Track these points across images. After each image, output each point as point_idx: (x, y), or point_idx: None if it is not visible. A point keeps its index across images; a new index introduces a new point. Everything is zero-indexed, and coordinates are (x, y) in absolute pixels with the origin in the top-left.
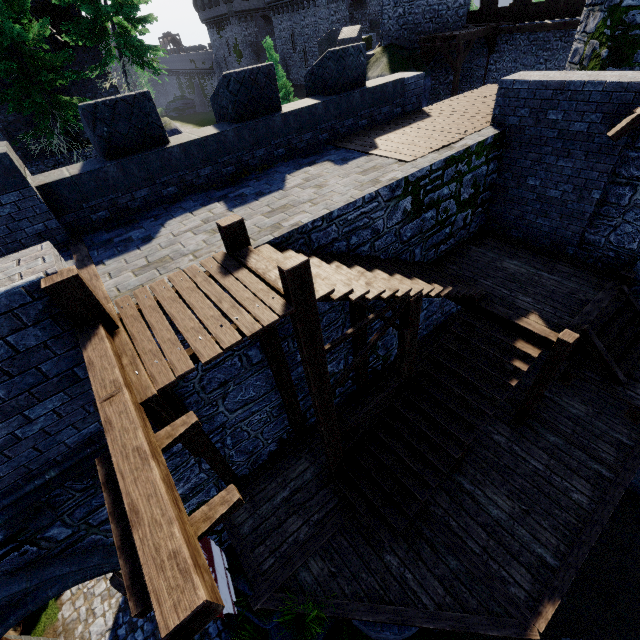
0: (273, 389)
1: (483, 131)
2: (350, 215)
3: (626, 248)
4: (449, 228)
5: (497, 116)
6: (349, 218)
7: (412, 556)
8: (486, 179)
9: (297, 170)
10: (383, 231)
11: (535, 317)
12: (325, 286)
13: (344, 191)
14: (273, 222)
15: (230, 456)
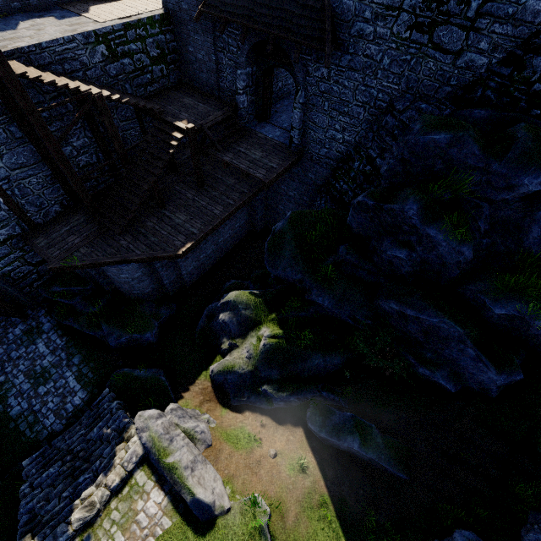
0: (41, 162)
1: (156, 11)
2: (57, 48)
3: (233, 90)
4: (150, 75)
5: (164, 2)
6: (57, 50)
7: (134, 240)
8: (168, 45)
9: (29, 20)
10: (90, 65)
11: (185, 122)
12: (22, 70)
13: (53, 34)
14: (3, 45)
15: (22, 204)
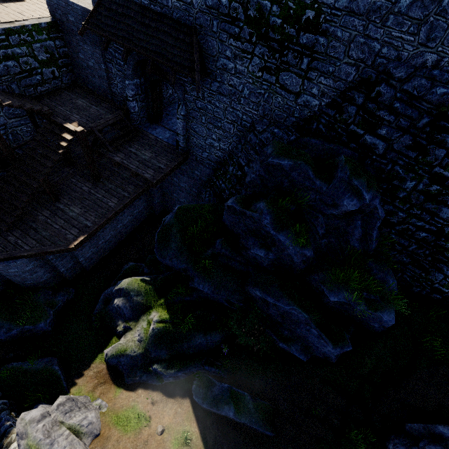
0: None
1: (43, 19)
2: None
3: (124, 96)
4: (40, 76)
5: (51, 11)
6: None
7: (24, 235)
8: (58, 50)
9: None
10: None
11: (76, 123)
12: None
13: None
14: None
15: None
